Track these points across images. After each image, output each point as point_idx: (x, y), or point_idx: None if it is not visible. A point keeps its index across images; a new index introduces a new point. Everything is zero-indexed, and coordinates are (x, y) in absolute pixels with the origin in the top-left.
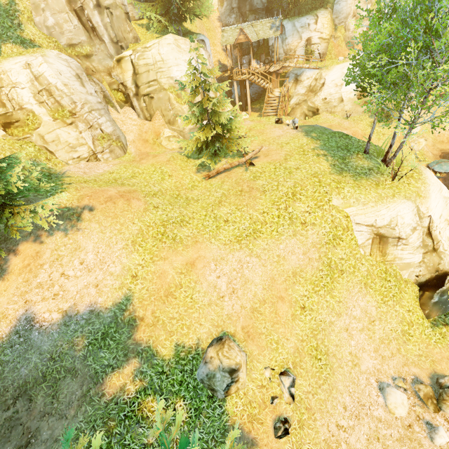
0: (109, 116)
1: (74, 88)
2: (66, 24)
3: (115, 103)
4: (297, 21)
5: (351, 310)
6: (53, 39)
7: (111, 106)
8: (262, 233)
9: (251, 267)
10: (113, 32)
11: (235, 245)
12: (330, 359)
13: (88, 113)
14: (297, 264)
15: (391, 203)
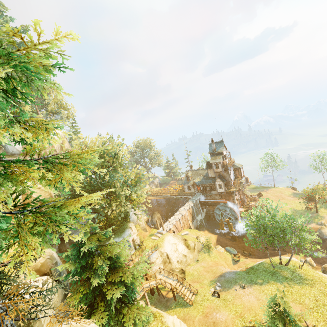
0: None
1: None
2: None
3: None
4: (124, 235)
5: None
6: None
7: None
8: None
9: None
10: None
11: None
12: None
13: None
14: None
15: (326, 276)
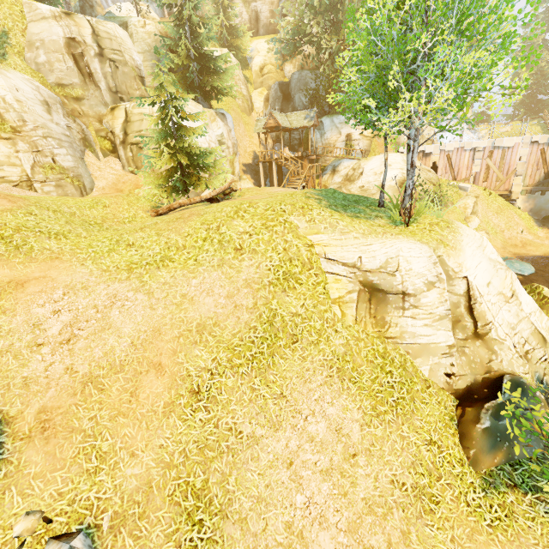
0: (74, 152)
1: (31, 109)
2: (58, 63)
3: (98, 150)
4: (336, 117)
5: (304, 419)
6: (40, 75)
7: (91, 151)
8: (172, 262)
9: (128, 307)
10: (113, 82)
11: (121, 274)
12: (226, 529)
13: (40, 137)
14: (211, 311)
15: (390, 238)
